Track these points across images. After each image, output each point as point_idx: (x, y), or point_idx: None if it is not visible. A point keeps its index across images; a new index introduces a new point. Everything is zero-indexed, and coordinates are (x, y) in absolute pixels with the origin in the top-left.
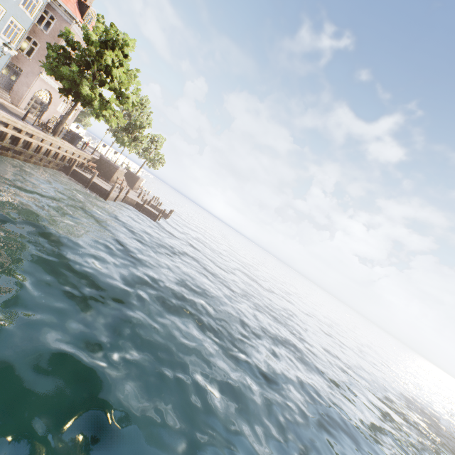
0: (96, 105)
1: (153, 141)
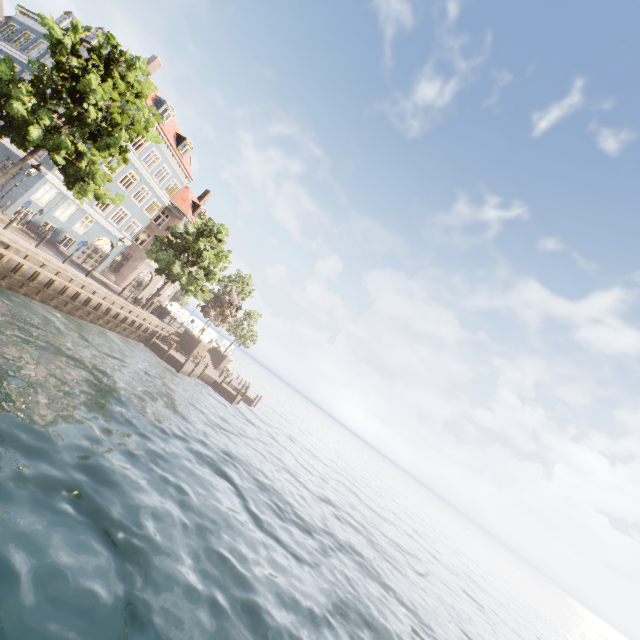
0: (184, 281)
1: (247, 317)
